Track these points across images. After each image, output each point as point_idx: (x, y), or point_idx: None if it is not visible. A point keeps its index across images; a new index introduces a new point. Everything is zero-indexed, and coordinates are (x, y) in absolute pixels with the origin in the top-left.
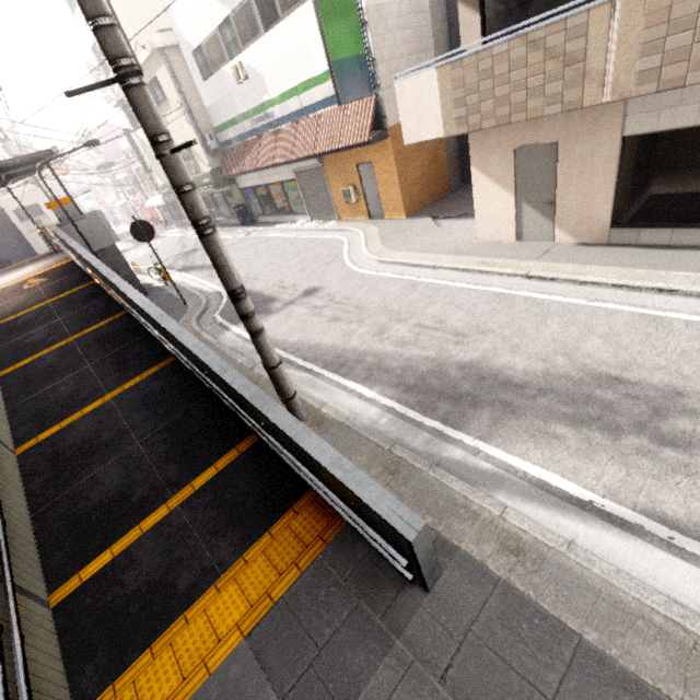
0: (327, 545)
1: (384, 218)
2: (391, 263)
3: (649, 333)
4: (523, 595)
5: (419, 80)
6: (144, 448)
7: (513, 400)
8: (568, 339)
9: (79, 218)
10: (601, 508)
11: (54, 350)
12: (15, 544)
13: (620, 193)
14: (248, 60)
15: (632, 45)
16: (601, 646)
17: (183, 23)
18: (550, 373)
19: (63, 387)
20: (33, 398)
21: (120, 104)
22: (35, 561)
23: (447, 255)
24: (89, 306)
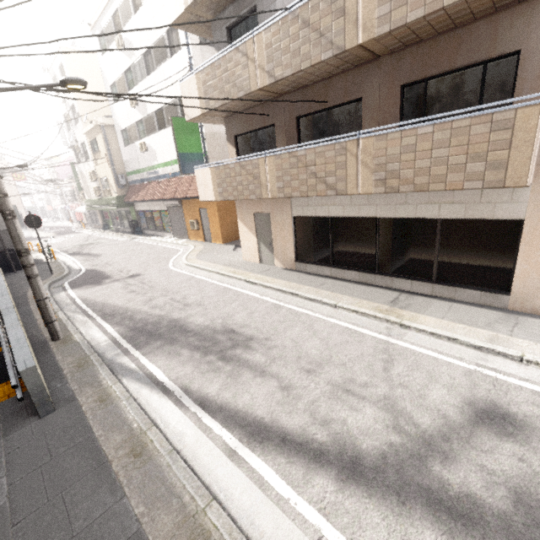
0: (9, 399)
1: (212, 242)
2: (191, 266)
3: (269, 312)
4: (86, 418)
5: (204, 171)
6: None
7: (178, 338)
8: (233, 312)
9: None
10: (165, 385)
11: None
12: None
13: (297, 243)
14: (149, 142)
15: (273, 176)
16: (98, 437)
17: (118, 116)
18: (208, 326)
19: None
20: None
21: (72, 148)
22: None
23: (222, 265)
24: None
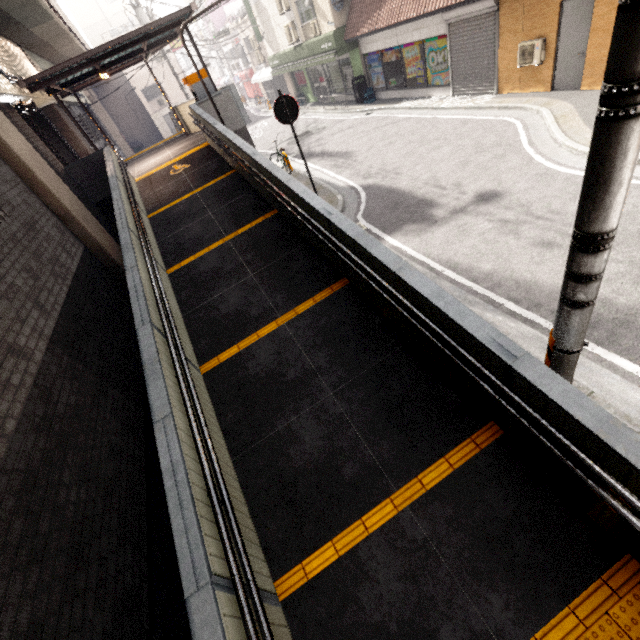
0: None
1: (578, 88)
2: None
3: None
4: None
5: None
6: (341, 404)
7: None
8: None
9: (215, 94)
10: None
11: (212, 250)
12: (235, 513)
13: None
14: None
15: None
16: None
17: None
18: None
19: (231, 299)
20: (204, 306)
21: None
22: (251, 529)
23: None
24: (236, 201)
